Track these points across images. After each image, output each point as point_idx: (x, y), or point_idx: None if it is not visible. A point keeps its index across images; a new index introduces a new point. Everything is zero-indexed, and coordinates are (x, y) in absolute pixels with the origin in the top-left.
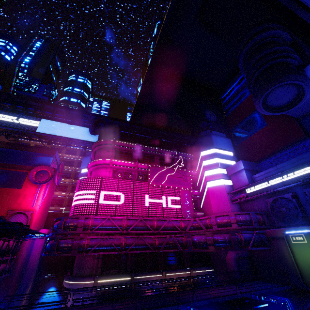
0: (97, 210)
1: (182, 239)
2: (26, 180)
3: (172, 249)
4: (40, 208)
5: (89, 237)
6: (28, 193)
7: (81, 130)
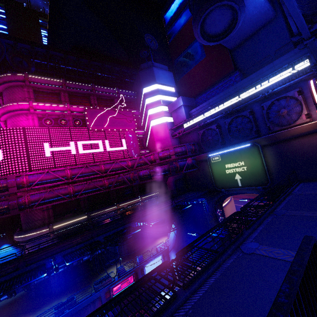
0: (30, 166)
1: (130, 176)
2: None
3: (123, 185)
4: None
5: (28, 194)
6: None
7: None
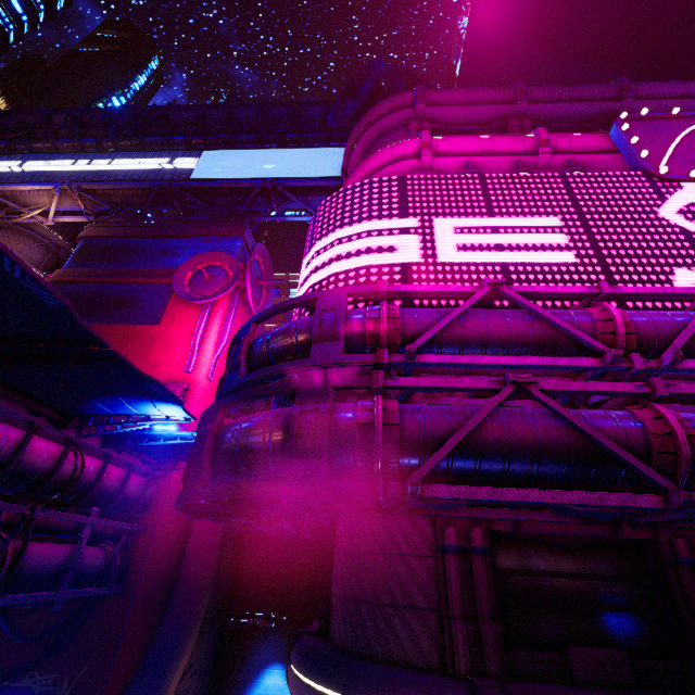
0: None
1: None
2: (171, 303)
3: None
4: (216, 384)
5: (391, 382)
6: (177, 335)
7: (306, 155)
